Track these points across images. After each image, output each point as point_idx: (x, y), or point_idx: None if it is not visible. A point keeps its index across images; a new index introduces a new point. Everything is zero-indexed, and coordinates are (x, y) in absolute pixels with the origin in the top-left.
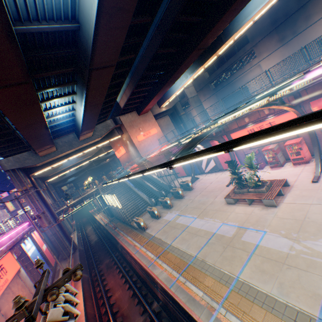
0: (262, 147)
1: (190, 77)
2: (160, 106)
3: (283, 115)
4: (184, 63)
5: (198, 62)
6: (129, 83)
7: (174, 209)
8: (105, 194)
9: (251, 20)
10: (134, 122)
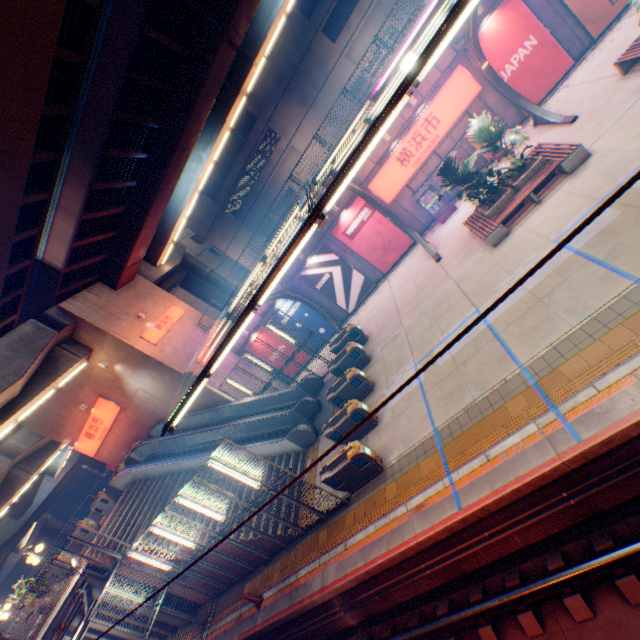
0: (431, 177)
1: (210, 155)
2: (158, 262)
3: (440, 95)
4: (208, 82)
5: (215, 116)
6: (68, 167)
7: (388, 376)
8: (153, 526)
9: (283, 11)
10: (113, 306)
